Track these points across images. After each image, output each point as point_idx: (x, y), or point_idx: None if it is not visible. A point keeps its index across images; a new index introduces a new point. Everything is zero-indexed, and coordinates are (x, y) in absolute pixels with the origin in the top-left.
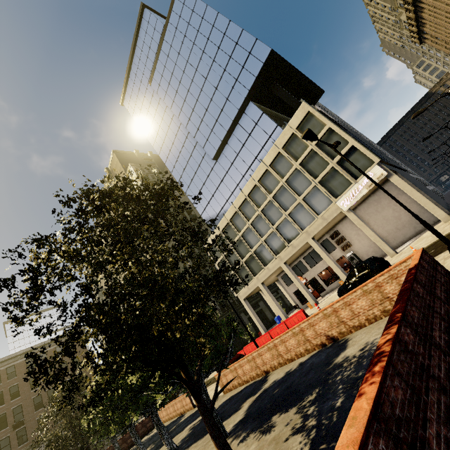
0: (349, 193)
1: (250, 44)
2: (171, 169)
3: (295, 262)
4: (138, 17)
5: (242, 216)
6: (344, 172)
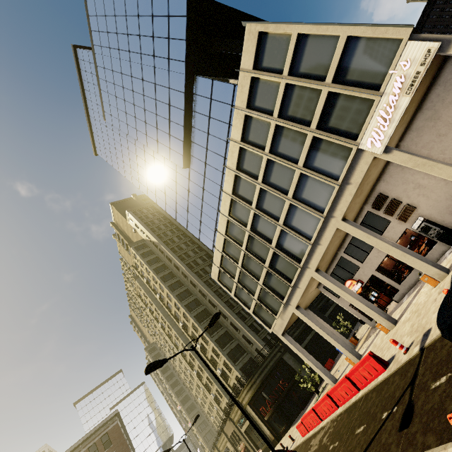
0: (375, 120)
1: (165, 5)
2: (155, 199)
3: (335, 261)
4: (75, 61)
5: (237, 223)
6: (351, 90)
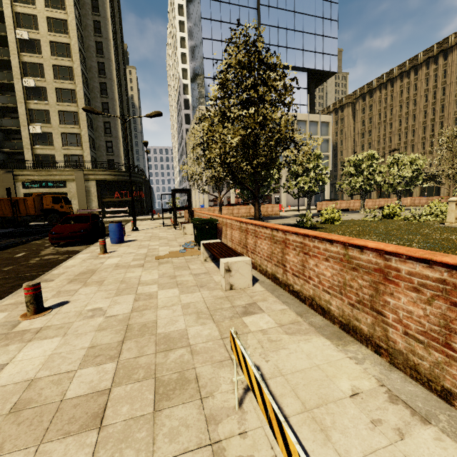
0: None
1: (334, 52)
2: None
3: None
4: None
5: None
6: None
